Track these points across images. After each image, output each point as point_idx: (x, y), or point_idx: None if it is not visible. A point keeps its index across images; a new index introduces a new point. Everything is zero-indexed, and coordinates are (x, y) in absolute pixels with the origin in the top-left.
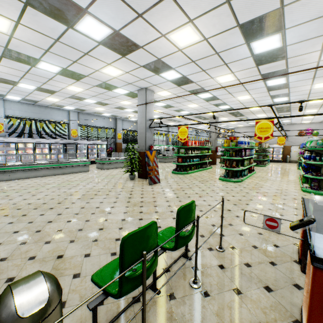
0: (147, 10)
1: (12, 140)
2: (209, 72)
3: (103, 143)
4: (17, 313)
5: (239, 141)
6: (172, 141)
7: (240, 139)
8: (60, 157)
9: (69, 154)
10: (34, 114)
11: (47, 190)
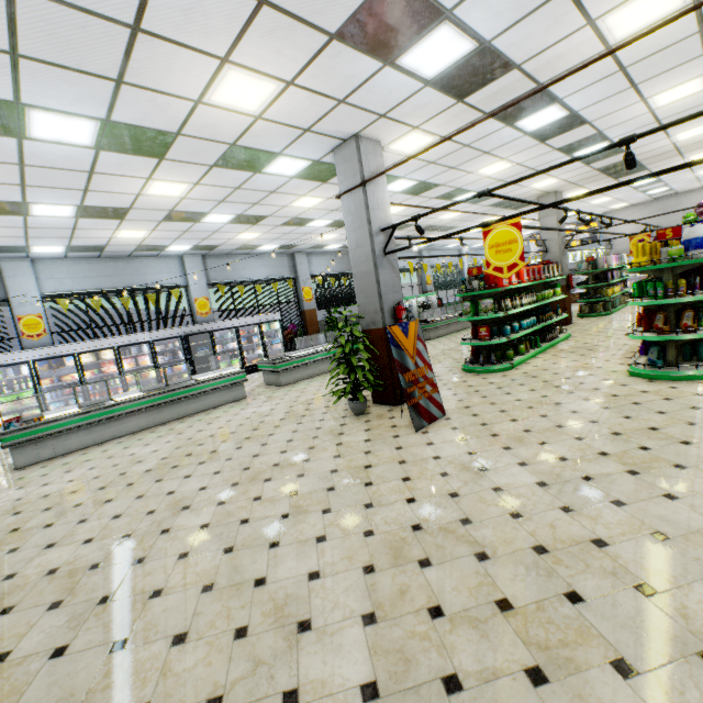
0: None
1: (66, 349)
2: None
3: (271, 318)
4: None
5: (694, 237)
6: (434, 283)
7: (700, 231)
8: (181, 369)
9: (200, 359)
10: (106, 280)
11: (126, 488)
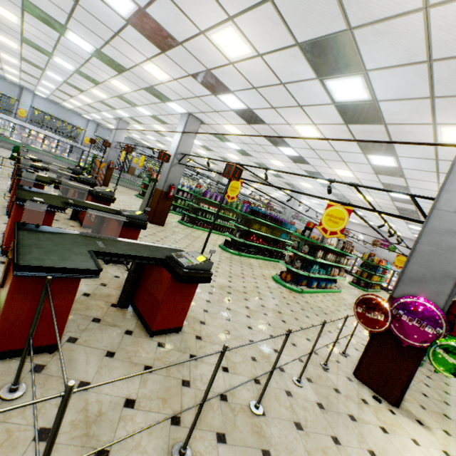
0: (70, 78)
1: (29, 126)
2: (142, 119)
3: None
4: None
5: None
6: None
7: None
8: (65, 155)
9: (75, 157)
10: (56, 113)
11: None
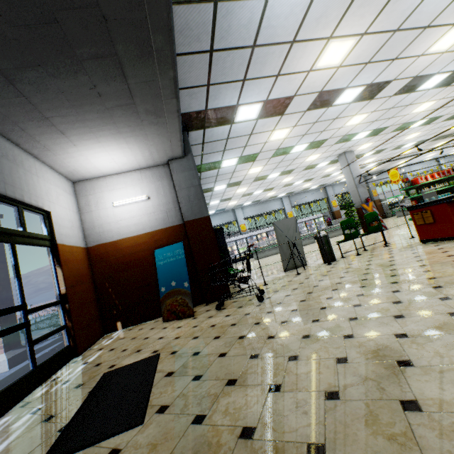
0: (326, 128)
1: (253, 233)
2: (398, 115)
3: (318, 216)
4: (321, 233)
5: None
6: None
7: None
8: None
9: None
10: (259, 211)
11: None
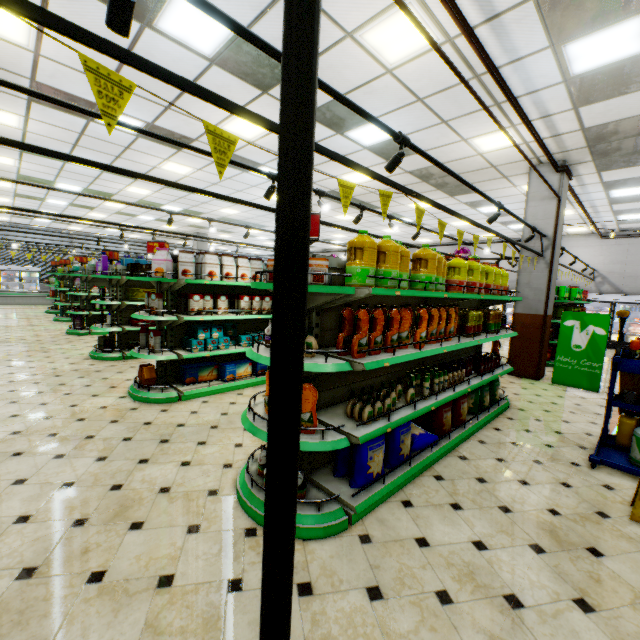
0: None
1: None
2: None
3: (32, 270)
4: None
5: None
6: None
7: None
8: None
9: None
10: None
11: None
